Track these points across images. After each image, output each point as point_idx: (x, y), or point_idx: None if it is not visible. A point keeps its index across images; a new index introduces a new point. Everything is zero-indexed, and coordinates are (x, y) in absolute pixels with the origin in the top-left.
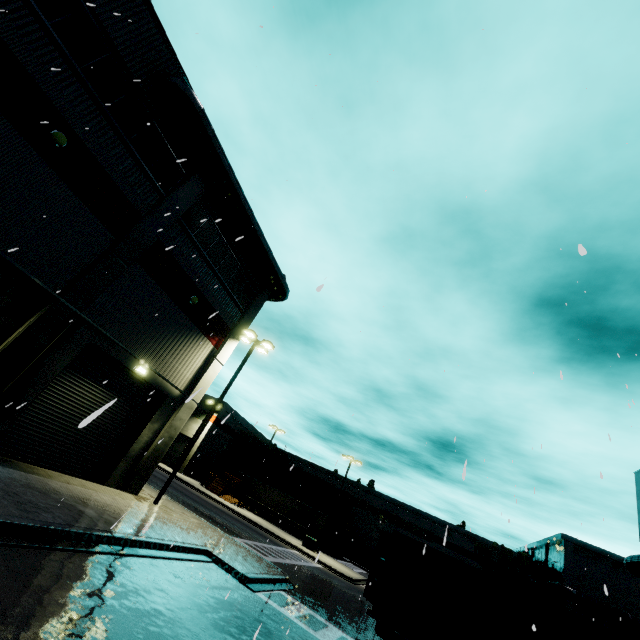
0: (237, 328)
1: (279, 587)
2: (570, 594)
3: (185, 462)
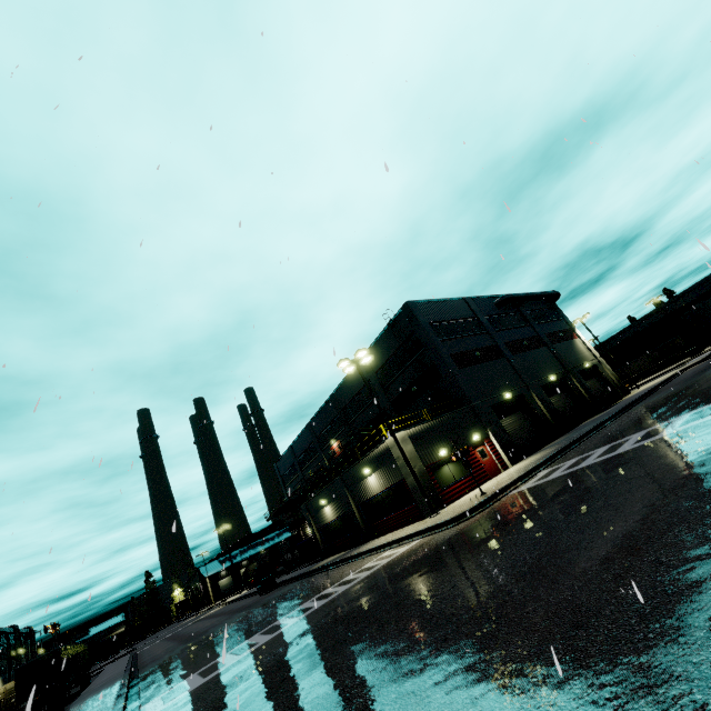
0: (570, 325)
1: None
2: None
3: None
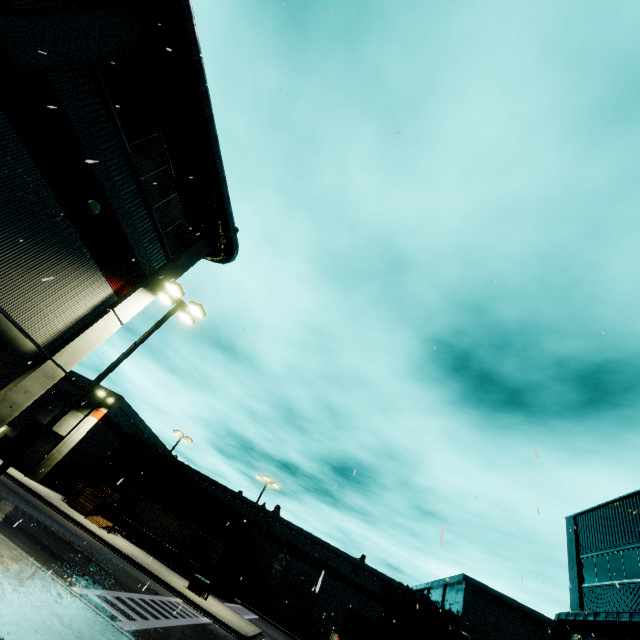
0: (156, 277)
1: None
2: None
3: (47, 467)
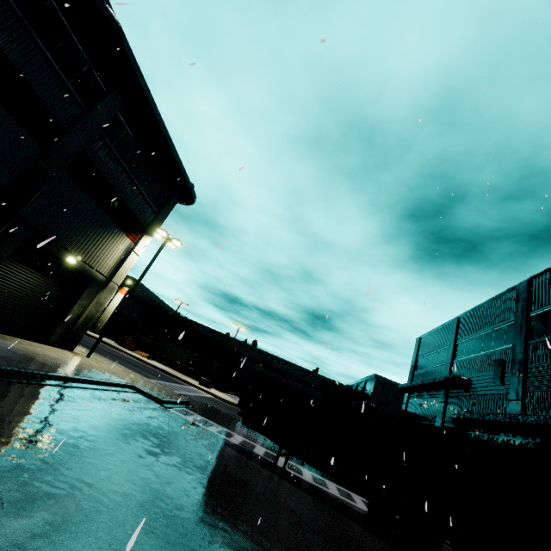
0: (151, 227)
1: (183, 406)
2: (372, 408)
3: (100, 326)
